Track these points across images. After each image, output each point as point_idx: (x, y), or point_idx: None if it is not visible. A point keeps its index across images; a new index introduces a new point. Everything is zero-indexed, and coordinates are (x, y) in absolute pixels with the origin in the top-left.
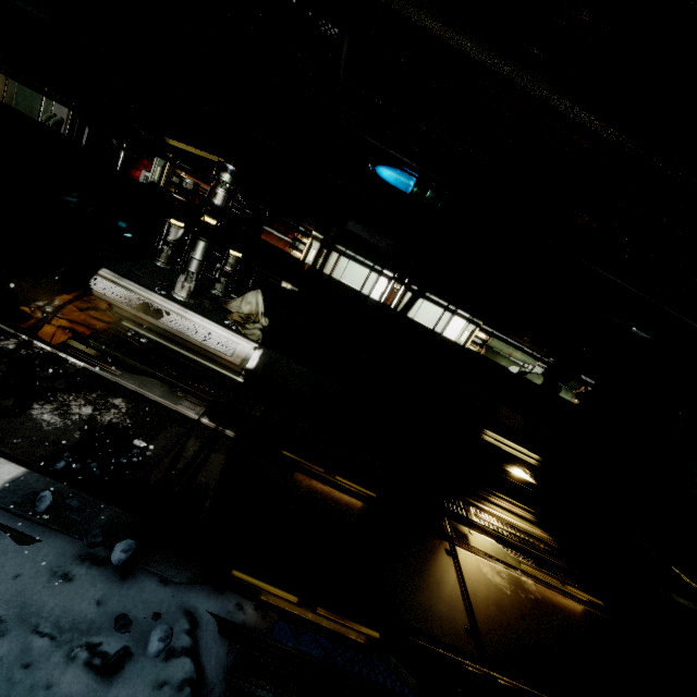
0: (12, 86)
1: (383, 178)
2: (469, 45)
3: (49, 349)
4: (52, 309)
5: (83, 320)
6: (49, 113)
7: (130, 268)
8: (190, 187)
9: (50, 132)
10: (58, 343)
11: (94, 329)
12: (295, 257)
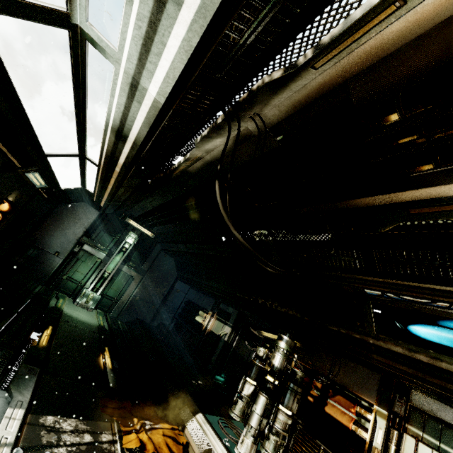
0: (216, 322)
1: (422, 336)
2: (381, 197)
3: (120, 450)
4: (149, 427)
5: (158, 442)
6: (223, 330)
7: (218, 419)
8: (261, 353)
9: (220, 338)
10: (128, 449)
11: (158, 451)
12: (362, 437)
